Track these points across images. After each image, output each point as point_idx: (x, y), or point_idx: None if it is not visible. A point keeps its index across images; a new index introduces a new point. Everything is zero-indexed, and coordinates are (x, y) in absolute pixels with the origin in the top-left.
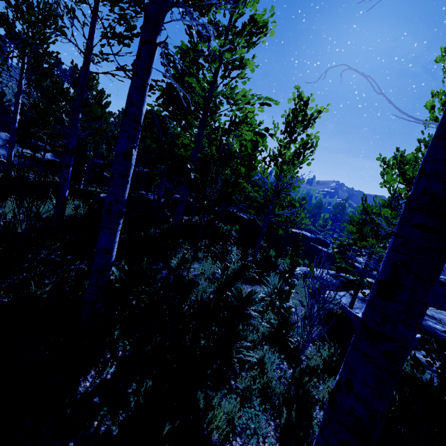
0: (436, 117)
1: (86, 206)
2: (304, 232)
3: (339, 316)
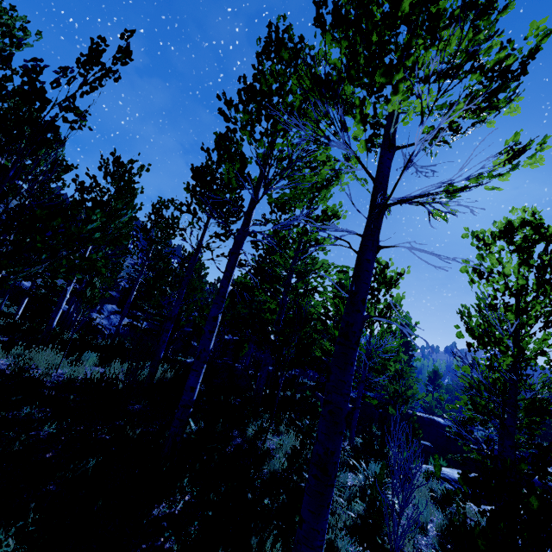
0: (471, 279)
1: (172, 371)
2: (435, 417)
3: (471, 529)
